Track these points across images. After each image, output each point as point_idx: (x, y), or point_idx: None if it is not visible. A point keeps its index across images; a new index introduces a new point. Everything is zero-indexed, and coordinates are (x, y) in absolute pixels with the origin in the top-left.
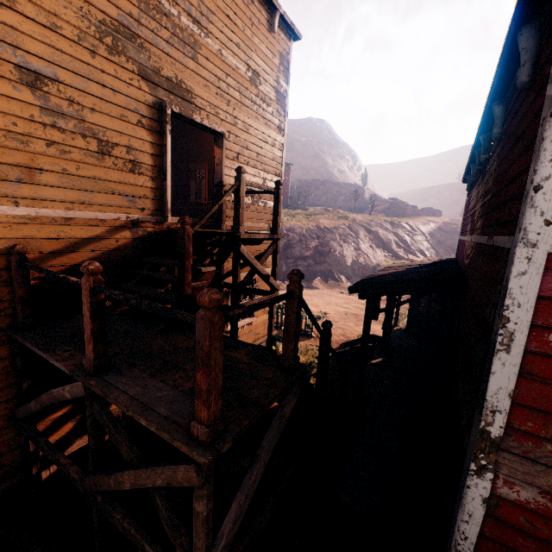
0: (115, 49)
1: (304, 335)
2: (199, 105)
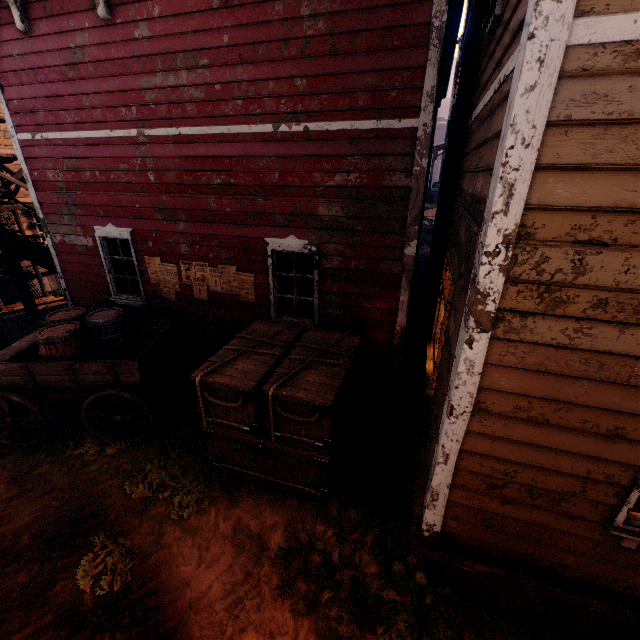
0: None
1: None
2: None
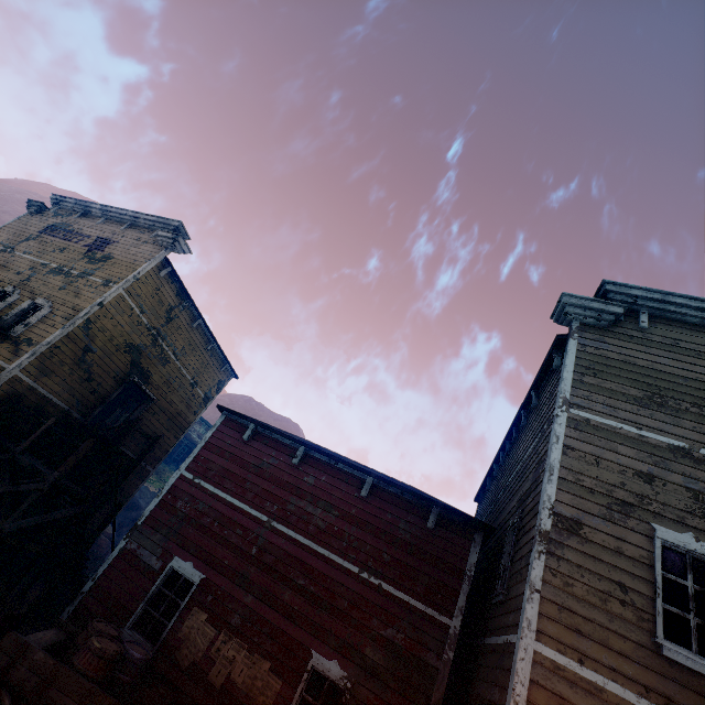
0: (128, 351)
1: None
2: (151, 382)
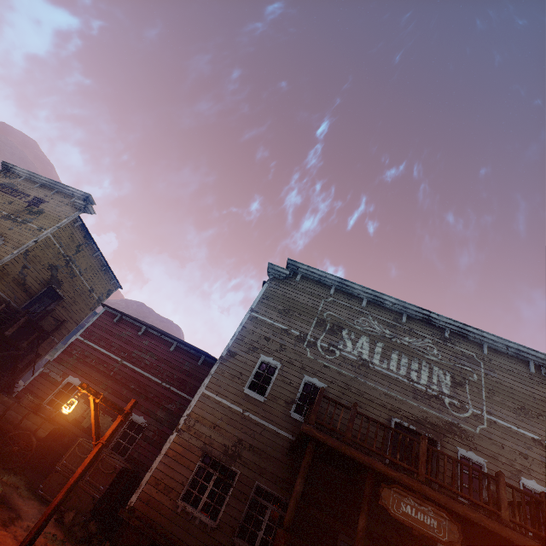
0: (50, 269)
1: None
2: (63, 288)
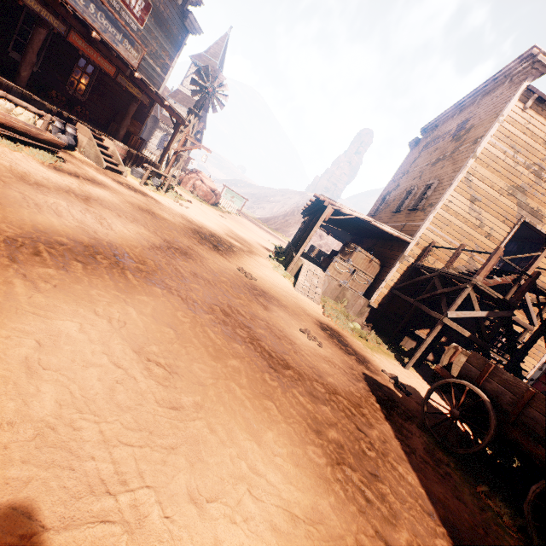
0: (511, 194)
1: None
2: (544, 222)
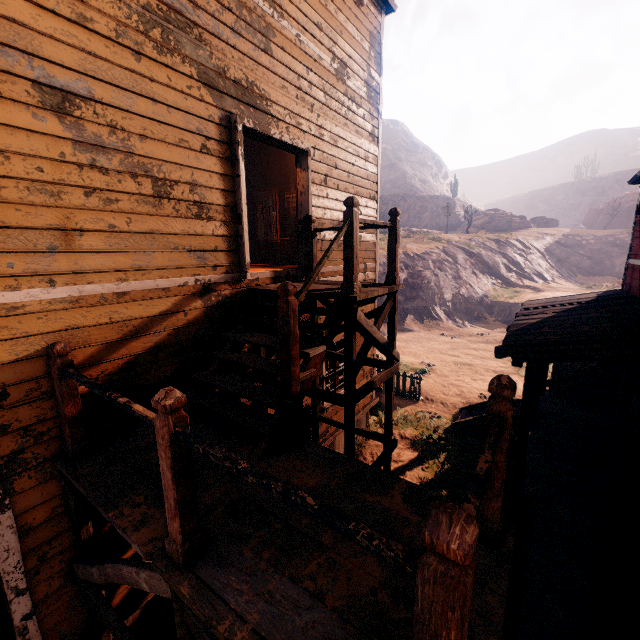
0: (165, 46)
1: (409, 397)
2: (276, 115)
